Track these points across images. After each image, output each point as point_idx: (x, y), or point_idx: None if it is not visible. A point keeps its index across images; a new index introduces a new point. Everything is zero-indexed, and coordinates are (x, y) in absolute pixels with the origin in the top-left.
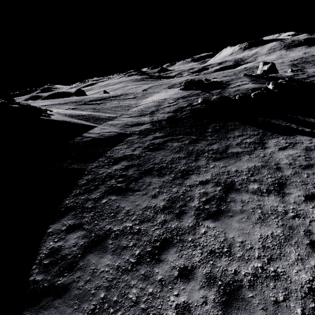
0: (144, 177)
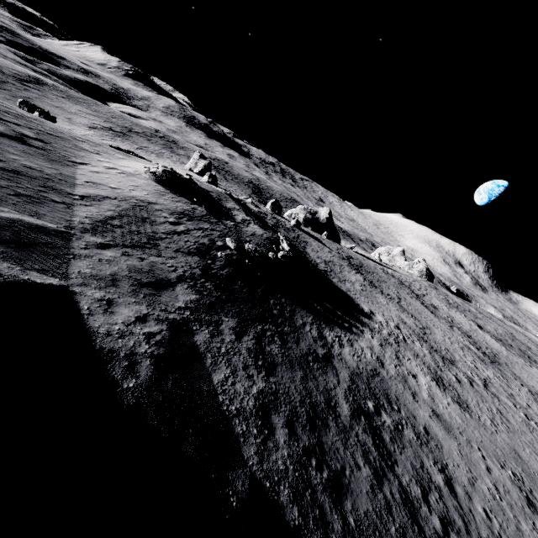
0: (322, 437)
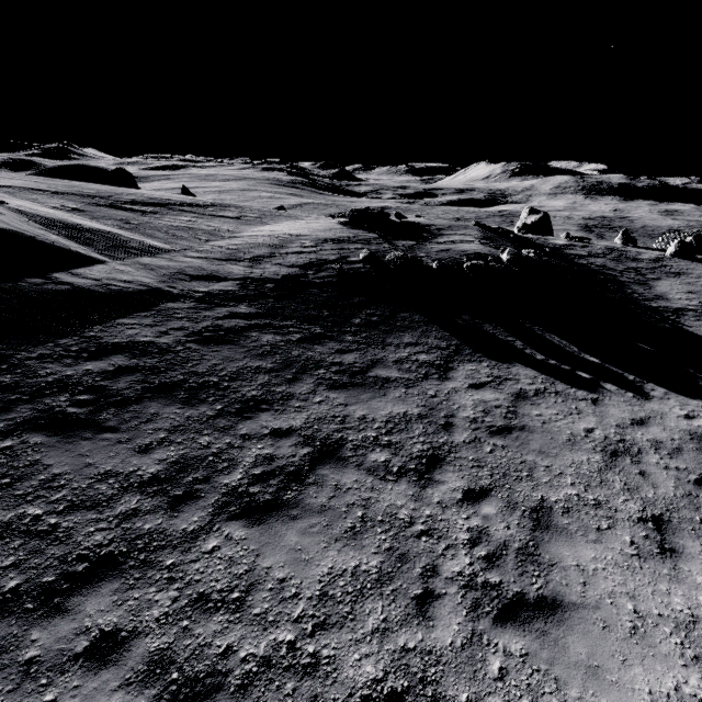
0: (149, 400)
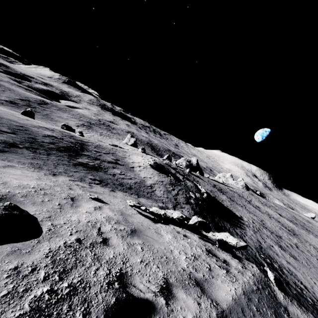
0: None
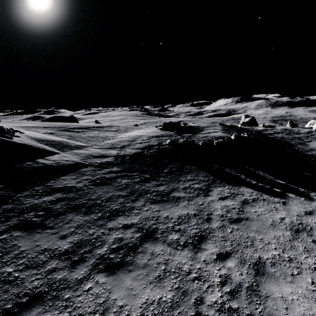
0: (69, 213)
